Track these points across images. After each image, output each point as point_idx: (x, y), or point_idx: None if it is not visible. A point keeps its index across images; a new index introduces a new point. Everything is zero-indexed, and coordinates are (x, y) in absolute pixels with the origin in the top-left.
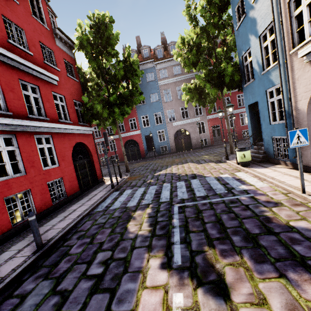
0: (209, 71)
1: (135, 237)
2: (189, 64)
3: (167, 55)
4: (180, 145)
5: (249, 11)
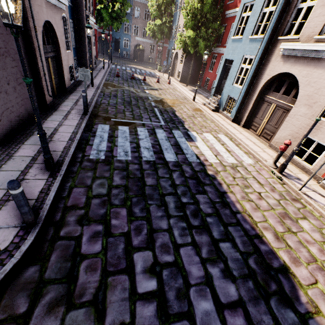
0: (160, 25)
1: (130, 72)
2: (154, 16)
3: None
4: (137, 55)
5: (177, 12)
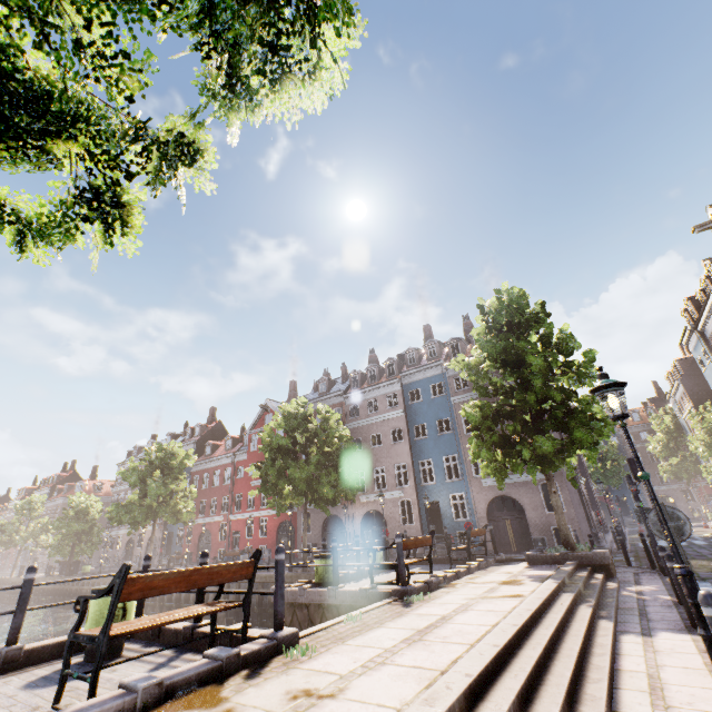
0: (677, 462)
1: None
2: (662, 457)
3: (629, 420)
4: None
5: None
